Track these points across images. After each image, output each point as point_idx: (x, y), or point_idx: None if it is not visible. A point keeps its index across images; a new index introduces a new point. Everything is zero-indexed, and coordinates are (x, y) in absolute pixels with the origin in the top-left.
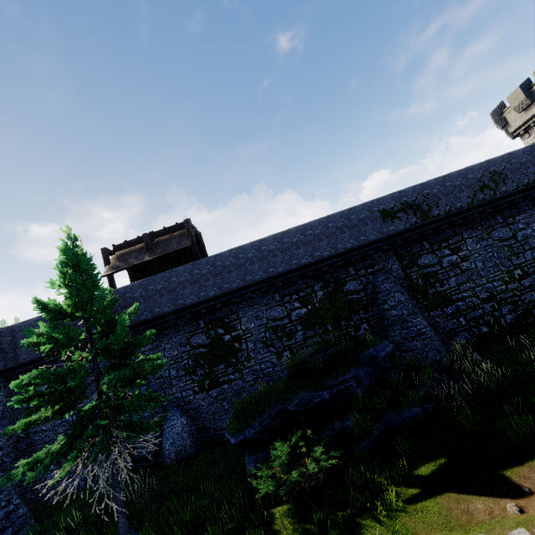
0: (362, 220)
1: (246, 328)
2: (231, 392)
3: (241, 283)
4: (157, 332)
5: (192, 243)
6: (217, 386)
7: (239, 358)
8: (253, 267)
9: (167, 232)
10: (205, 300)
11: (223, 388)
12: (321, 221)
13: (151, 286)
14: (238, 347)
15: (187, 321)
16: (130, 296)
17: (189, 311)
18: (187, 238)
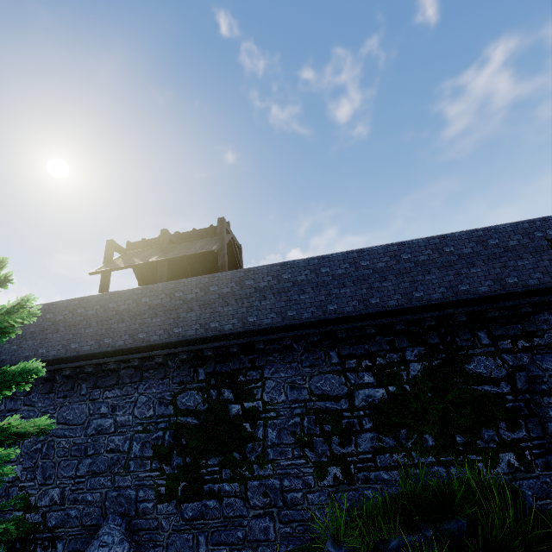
0: (511, 249)
1: (269, 400)
2: (217, 518)
3: (276, 320)
4: (133, 371)
5: (221, 250)
6: (197, 498)
7: (247, 453)
8: (302, 298)
9: (196, 236)
10: (214, 335)
11: (206, 505)
12: (430, 241)
13: (146, 298)
14: (250, 431)
15: (181, 364)
16: (114, 307)
17: (186, 348)
18: (216, 242)
